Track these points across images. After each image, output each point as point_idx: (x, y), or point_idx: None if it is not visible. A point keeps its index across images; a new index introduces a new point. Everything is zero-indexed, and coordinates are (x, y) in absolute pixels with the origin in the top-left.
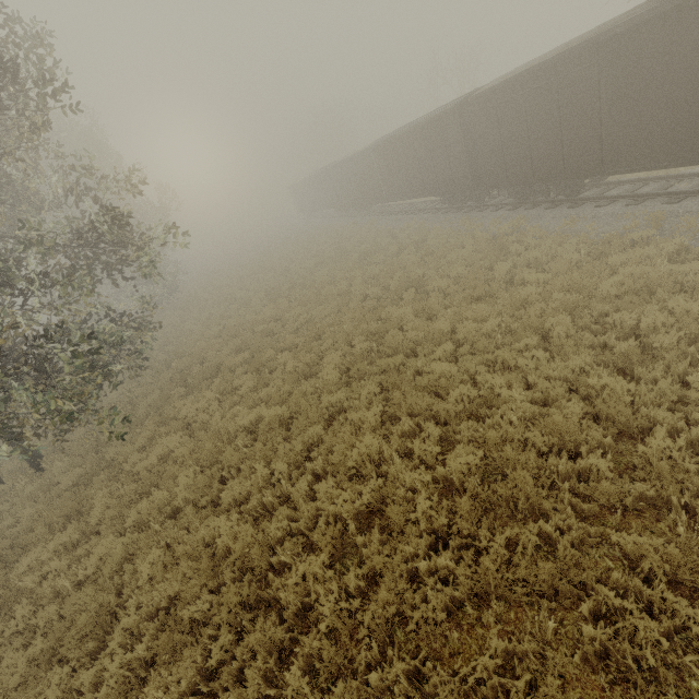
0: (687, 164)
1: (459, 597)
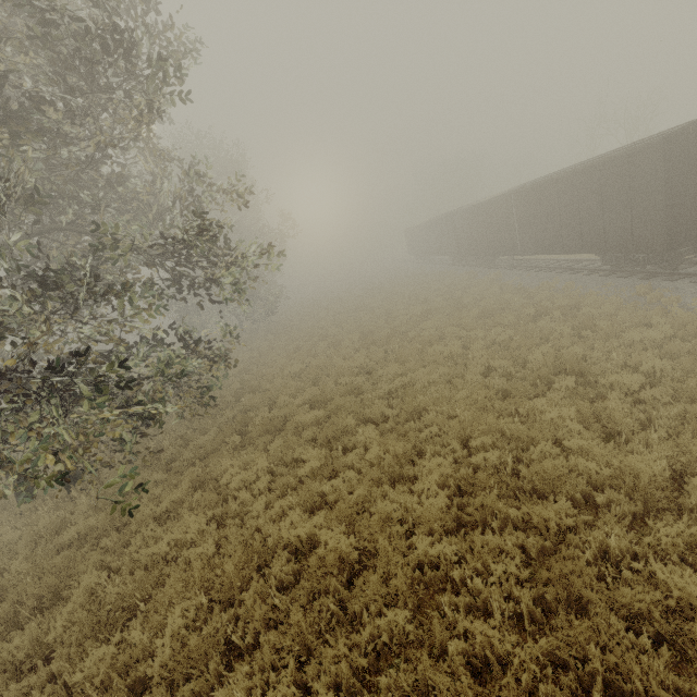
0: None
1: None
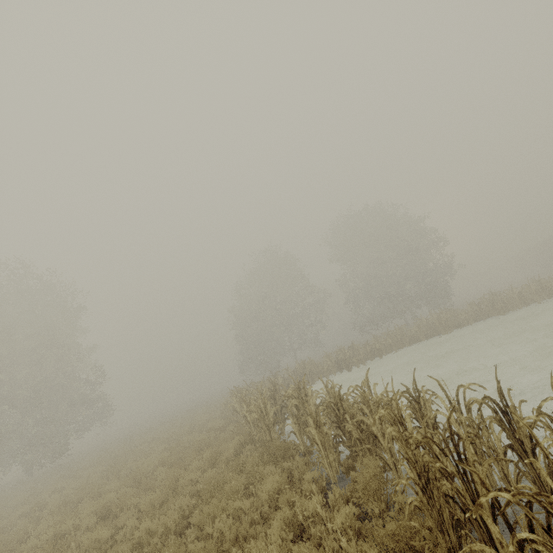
0: None
1: None
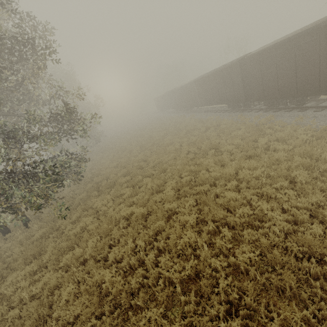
0: None
1: None
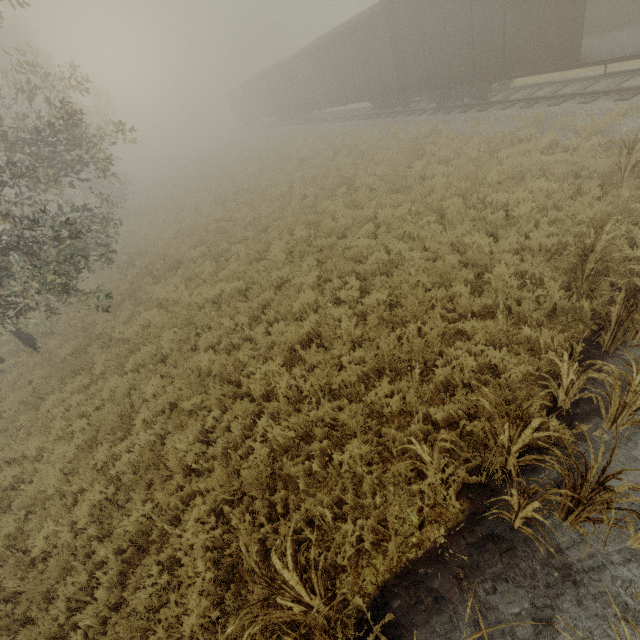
0: (566, 68)
1: (366, 372)
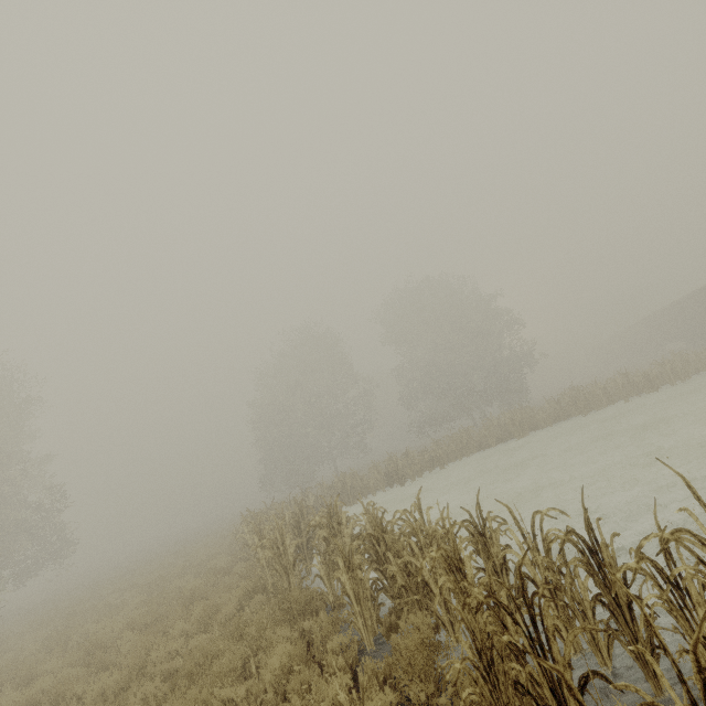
0: None
1: None
